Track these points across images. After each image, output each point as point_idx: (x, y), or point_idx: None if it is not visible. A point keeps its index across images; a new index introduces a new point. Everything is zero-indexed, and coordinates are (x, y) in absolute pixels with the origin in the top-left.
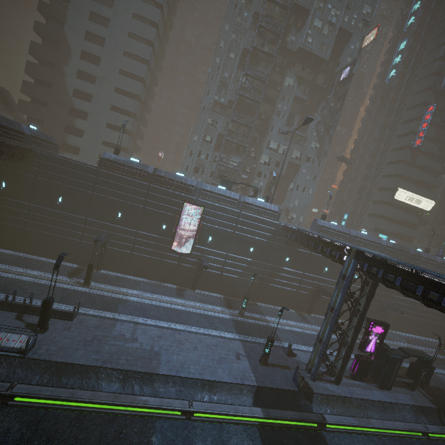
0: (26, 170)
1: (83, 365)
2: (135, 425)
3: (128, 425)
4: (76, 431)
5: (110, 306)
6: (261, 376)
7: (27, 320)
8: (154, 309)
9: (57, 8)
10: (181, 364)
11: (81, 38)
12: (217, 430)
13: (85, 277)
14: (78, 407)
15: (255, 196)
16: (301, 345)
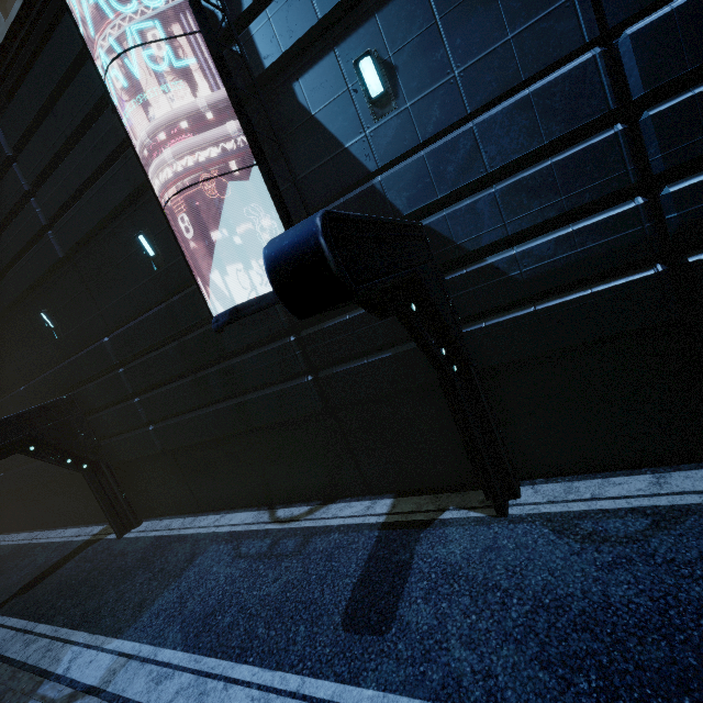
0: None
1: None
2: None
3: None
4: None
5: None
6: None
7: None
8: None
9: None
10: None
11: None
12: None
13: None
14: None
15: None
16: None
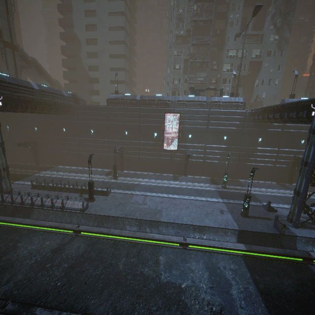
0: (72, 118)
1: (114, 216)
2: (148, 250)
3: (143, 249)
4: (113, 250)
5: (129, 188)
6: (242, 224)
7: (84, 197)
8: (157, 188)
9: (67, 19)
10: (176, 216)
11: (83, 31)
12: (208, 257)
13: (113, 173)
14: (114, 238)
15: (221, 96)
16: (282, 205)
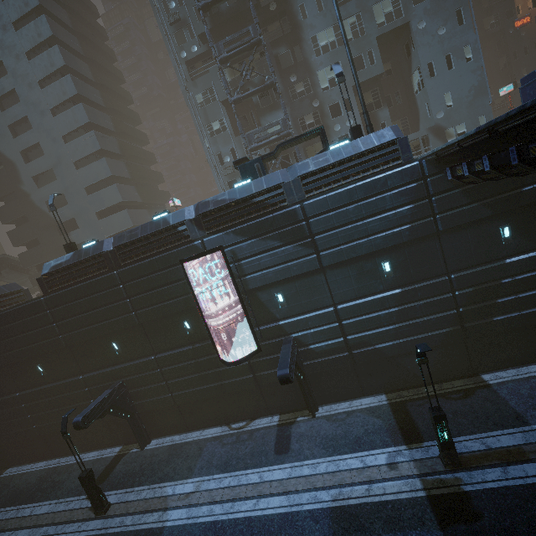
0: None
1: None
2: None
3: None
4: None
5: None
6: None
7: None
8: None
9: None
10: None
11: (11, 140)
12: None
13: (90, 499)
14: None
15: (326, 149)
16: None
